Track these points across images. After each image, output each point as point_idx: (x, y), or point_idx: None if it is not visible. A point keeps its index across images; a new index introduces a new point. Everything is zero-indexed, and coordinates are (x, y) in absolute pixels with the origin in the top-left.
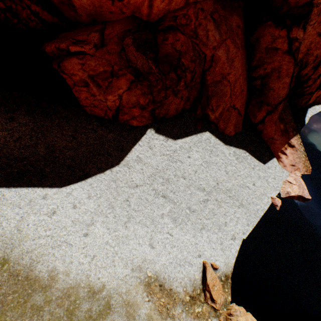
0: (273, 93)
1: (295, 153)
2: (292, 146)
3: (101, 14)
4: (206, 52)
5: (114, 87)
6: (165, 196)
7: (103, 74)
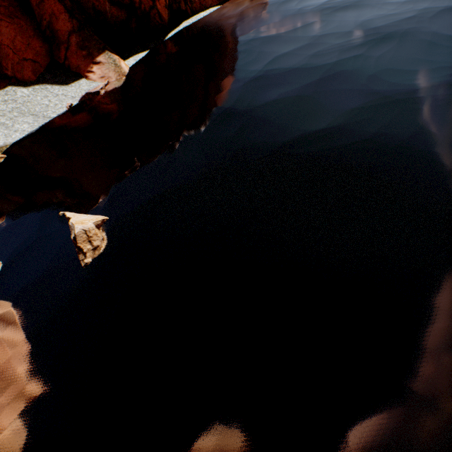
0: (61, 33)
1: (103, 67)
2: (99, 63)
3: None
4: None
5: None
6: None
7: None
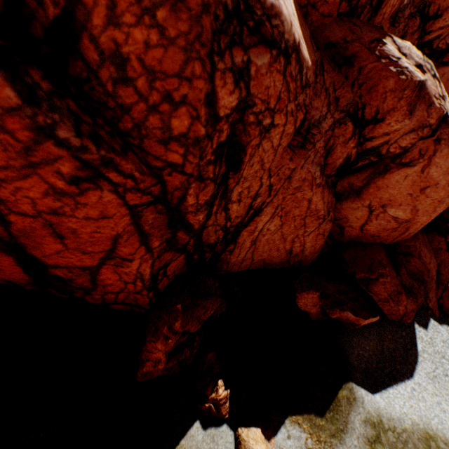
0: (442, 276)
1: None
2: None
3: (358, 238)
4: (428, 267)
5: (400, 300)
6: (447, 374)
7: (392, 292)
